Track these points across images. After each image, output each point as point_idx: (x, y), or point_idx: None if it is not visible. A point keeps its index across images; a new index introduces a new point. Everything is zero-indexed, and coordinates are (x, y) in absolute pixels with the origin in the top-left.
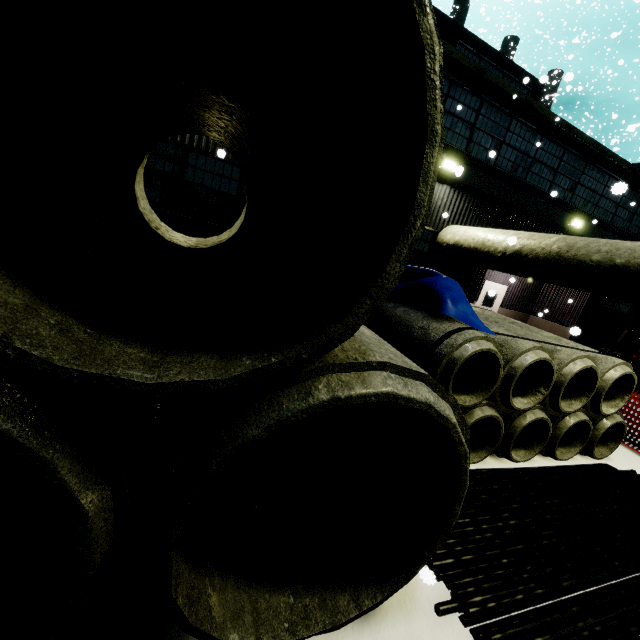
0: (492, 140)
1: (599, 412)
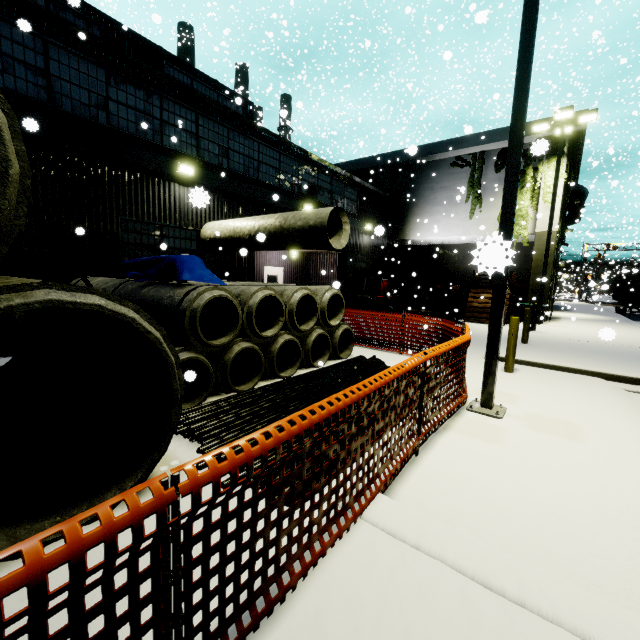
0: (219, 147)
1: (329, 325)
